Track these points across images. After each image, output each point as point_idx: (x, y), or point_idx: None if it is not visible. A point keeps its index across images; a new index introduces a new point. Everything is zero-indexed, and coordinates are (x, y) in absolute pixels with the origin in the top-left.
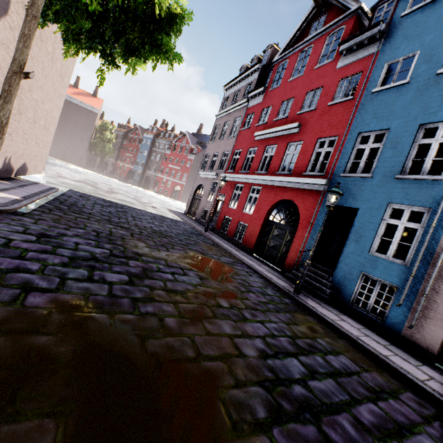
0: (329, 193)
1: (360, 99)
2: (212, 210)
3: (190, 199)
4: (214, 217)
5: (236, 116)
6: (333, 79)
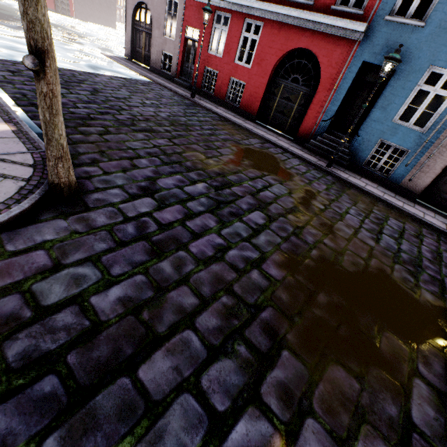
0: (389, 61)
1: None
2: (179, 57)
3: (128, 31)
4: (185, 68)
5: None
6: None
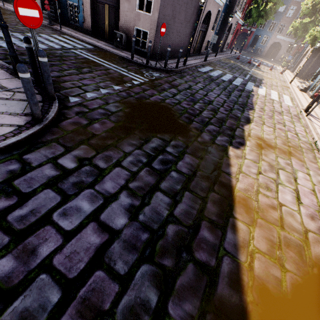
0: (259, 36)
1: None
2: None
3: None
4: None
5: None
6: None
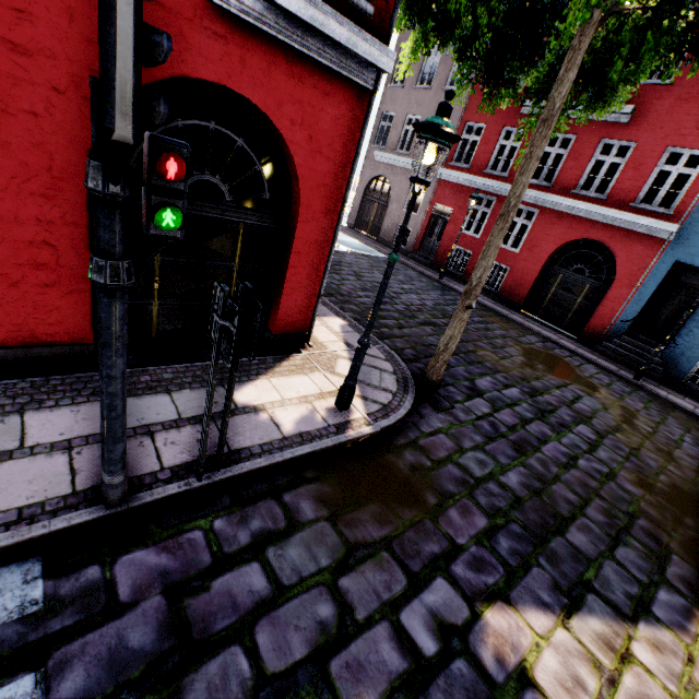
0: None
1: None
2: (421, 232)
3: (357, 200)
4: (426, 243)
5: None
6: None
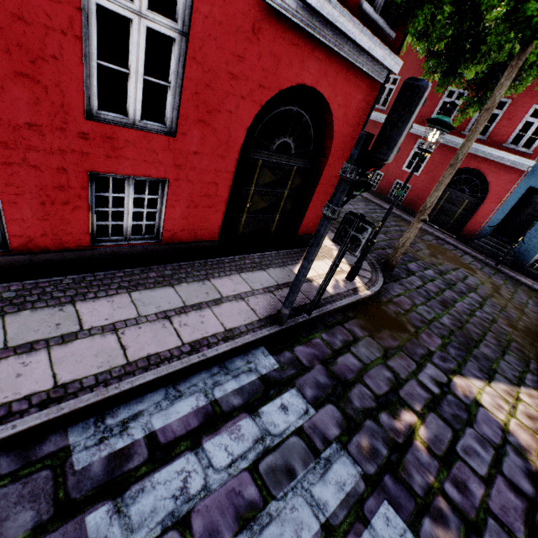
0: None
1: None
2: None
3: None
4: None
5: None
6: None
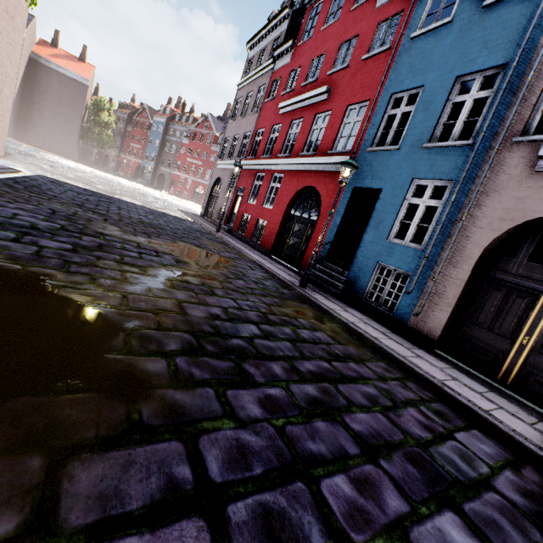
0: (342, 165)
1: (397, 48)
2: (230, 208)
3: (207, 197)
4: (233, 217)
5: (260, 84)
6: (371, 23)
